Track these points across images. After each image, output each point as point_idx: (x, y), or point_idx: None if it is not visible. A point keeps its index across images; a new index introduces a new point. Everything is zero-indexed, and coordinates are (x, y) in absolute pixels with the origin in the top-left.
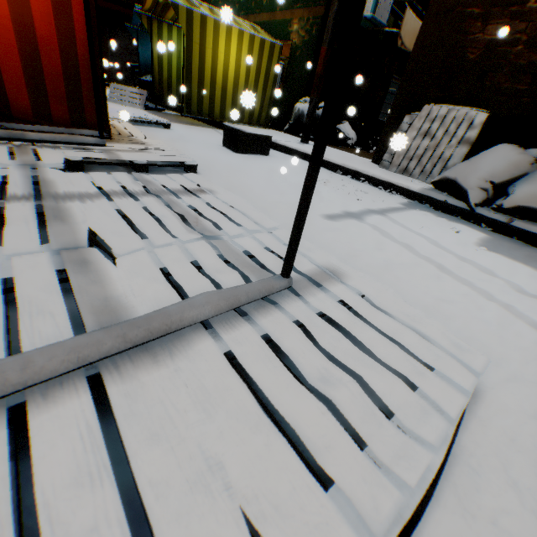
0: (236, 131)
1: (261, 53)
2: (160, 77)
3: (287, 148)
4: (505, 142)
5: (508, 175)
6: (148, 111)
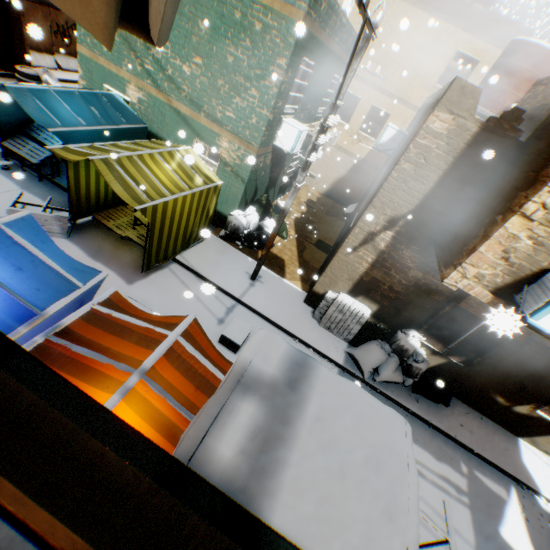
0: (235, 343)
1: (207, 196)
2: (78, 195)
3: (252, 308)
4: (378, 336)
5: (379, 364)
6: (73, 238)
